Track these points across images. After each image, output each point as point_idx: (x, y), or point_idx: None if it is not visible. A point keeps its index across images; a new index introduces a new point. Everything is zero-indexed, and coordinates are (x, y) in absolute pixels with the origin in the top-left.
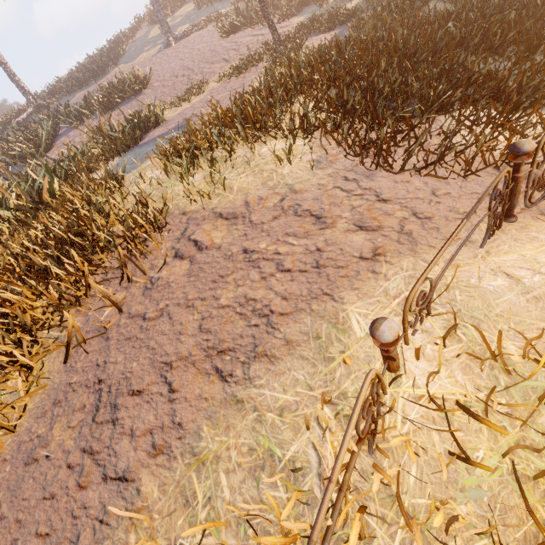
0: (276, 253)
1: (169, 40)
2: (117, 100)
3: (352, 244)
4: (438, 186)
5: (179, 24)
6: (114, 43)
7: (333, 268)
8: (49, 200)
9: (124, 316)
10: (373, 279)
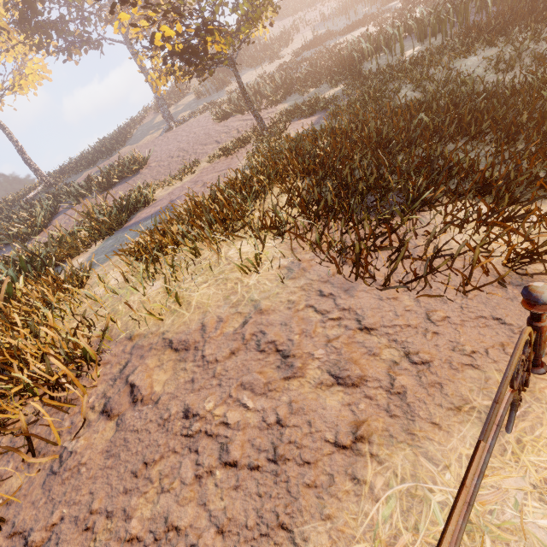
0: (223, 423)
1: (170, 125)
2: (115, 180)
3: (325, 414)
4: (432, 305)
5: (181, 111)
6: (123, 129)
7: (296, 465)
8: (2, 305)
9: (5, 529)
10: (353, 496)
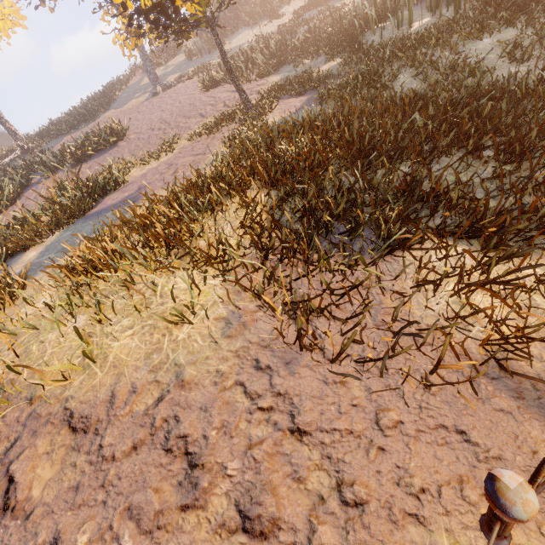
0: None
1: (157, 89)
2: (90, 152)
3: None
4: (386, 399)
5: (170, 73)
6: (109, 89)
7: None
8: None
9: None
10: None
